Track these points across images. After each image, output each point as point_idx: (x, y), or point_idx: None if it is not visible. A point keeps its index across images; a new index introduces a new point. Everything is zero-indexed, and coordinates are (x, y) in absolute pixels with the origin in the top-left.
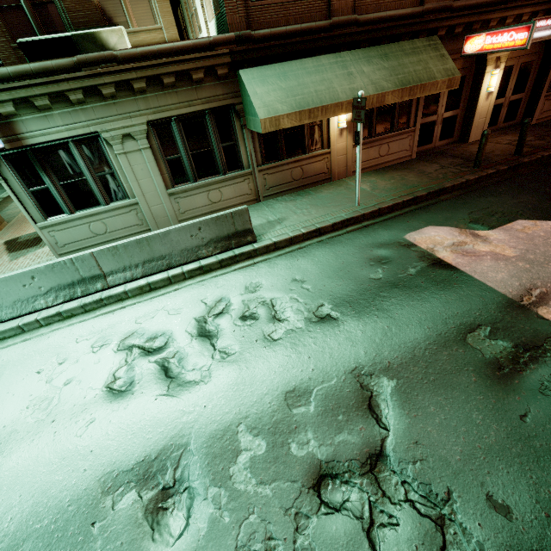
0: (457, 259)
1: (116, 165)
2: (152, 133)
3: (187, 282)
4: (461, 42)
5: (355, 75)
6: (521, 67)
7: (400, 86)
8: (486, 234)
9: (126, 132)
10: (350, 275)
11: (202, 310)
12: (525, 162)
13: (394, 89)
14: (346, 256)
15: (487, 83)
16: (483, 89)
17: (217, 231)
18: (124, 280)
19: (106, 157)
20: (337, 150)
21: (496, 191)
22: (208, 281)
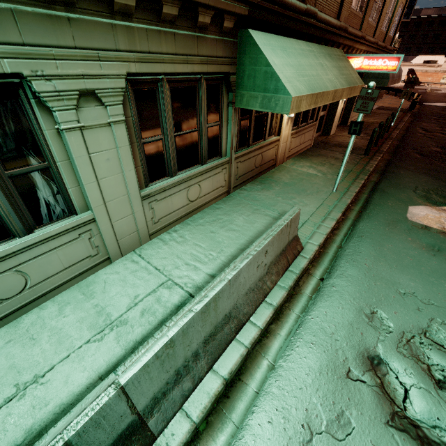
0: None
1: (56, 152)
2: (128, 95)
3: (270, 345)
4: None
5: (325, 67)
6: None
7: (348, 85)
8: None
9: (86, 86)
10: (437, 272)
11: (377, 399)
12: (385, 151)
13: (347, 86)
14: (400, 249)
15: None
16: None
17: (276, 248)
18: (180, 401)
19: (33, 135)
20: (283, 137)
21: (401, 173)
22: (309, 332)
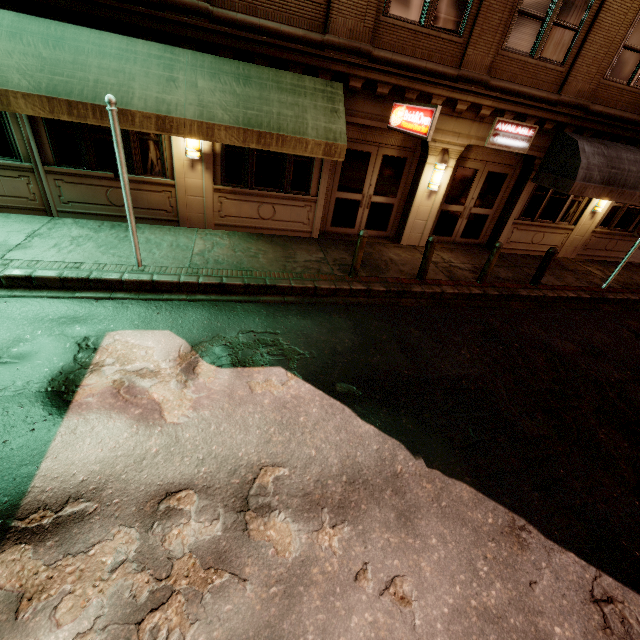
0: (95, 397)
1: None
2: None
3: None
4: (388, 108)
5: (180, 84)
6: (489, 176)
7: (243, 124)
8: (205, 372)
9: None
10: None
11: None
12: (416, 291)
13: (231, 124)
14: None
15: (430, 177)
16: (423, 182)
17: None
18: None
19: None
20: (187, 186)
21: (327, 315)
22: None
